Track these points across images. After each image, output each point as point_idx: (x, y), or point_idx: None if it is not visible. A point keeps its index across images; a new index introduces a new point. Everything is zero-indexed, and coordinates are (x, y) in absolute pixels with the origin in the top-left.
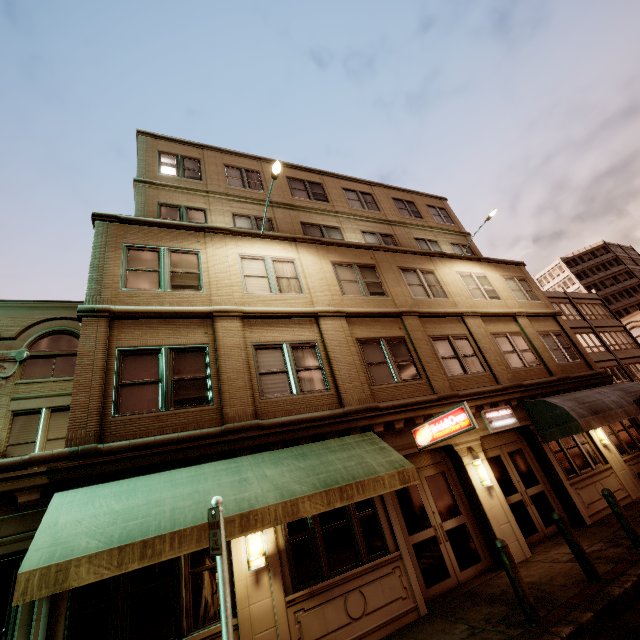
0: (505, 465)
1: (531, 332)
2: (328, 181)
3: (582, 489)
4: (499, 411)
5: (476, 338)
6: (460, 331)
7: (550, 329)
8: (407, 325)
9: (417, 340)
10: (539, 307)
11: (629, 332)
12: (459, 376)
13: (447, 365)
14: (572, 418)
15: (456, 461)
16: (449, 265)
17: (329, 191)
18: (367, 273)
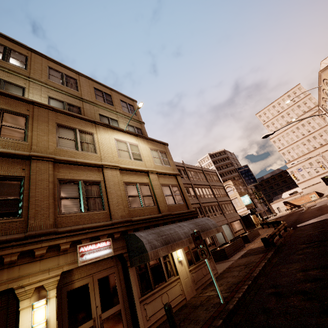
0: (89, 292)
1: (156, 184)
2: (36, 57)
3: (150, 303)
4: (97, 244)
5: (107, 184)
6: (95, 178)
7: (171, 183)
8: (33, 167)
9: (37, 181)
10: (168, 169)
11: (225, 189)
12: (73, 214)
13: (64, 204)
14: (146, 250)
15: (18, 304)
16: (110, 133)
17: (32, 63)
18: (12, 119)
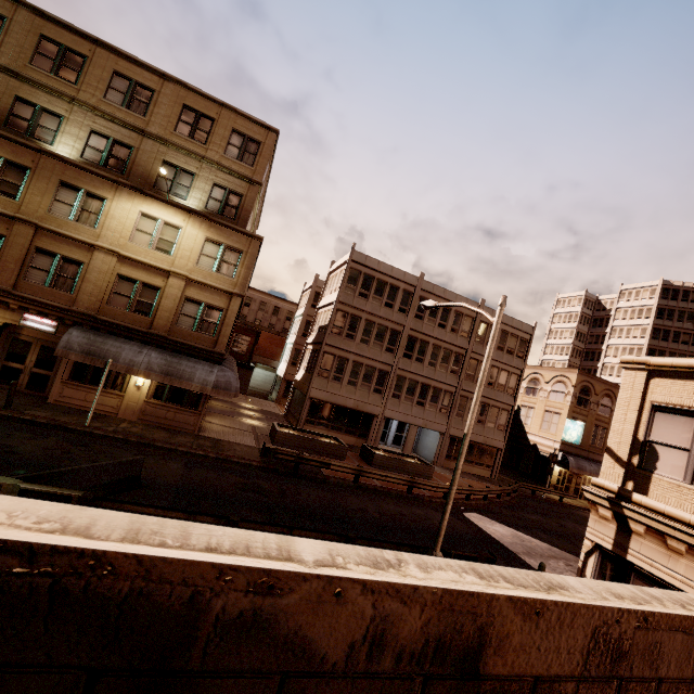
0: (31, 349)
1: (173, 293)
2: (100, 56)
3: (71, 389)
4: (43, 319)
5: (89, 269)
6: (80, 257)
7: (210, 302)
8: (15, 229)
9: (14, 244)
10: (221, 281)
11: (521, 378)
12: (36, 284)
13: (32, 272)
14: (58, 345)
15: None
16: (138, 202)
17: (90, 70)
18: (13, 173)
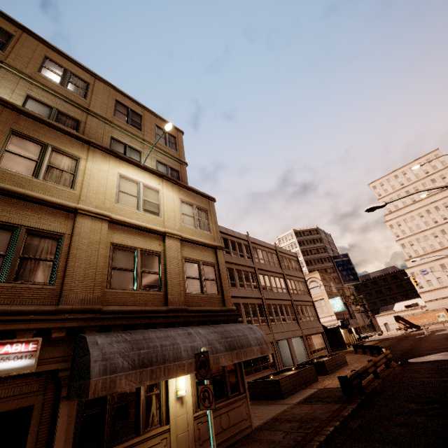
0: None
1: (174, 255)
2: (28, 40)
3: None
4: (5, 346)
5: (75, 241)
6: (56, 227)
7: (203, 259)
8: None
9: None
10: (204, 237)
11: (306, 283)
12: None
13: None
14: (89, 373)
15: None
16: (114, 164)
17: (18, 45)
18: None
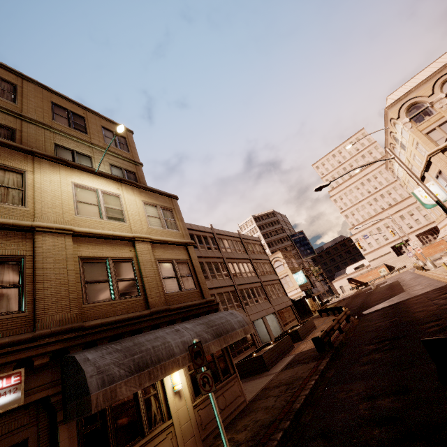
0: None
1: (147, 259)
2: None
3: None
4: None
5: (39, 262)
6: (13, 250)
7: (176, 257)
8: None
9: None
10: (173, 236)
11: (272, 264)
12: None
13: None
14: (88, 389)
15: None
16: (66, 173)
17: None
18: None
